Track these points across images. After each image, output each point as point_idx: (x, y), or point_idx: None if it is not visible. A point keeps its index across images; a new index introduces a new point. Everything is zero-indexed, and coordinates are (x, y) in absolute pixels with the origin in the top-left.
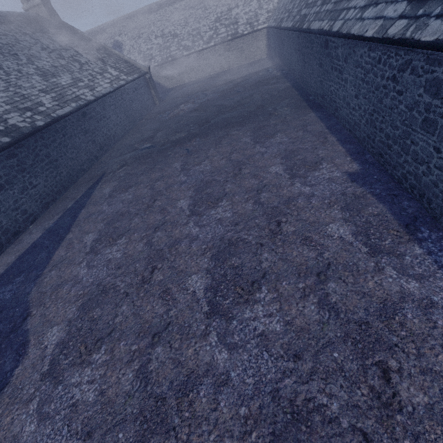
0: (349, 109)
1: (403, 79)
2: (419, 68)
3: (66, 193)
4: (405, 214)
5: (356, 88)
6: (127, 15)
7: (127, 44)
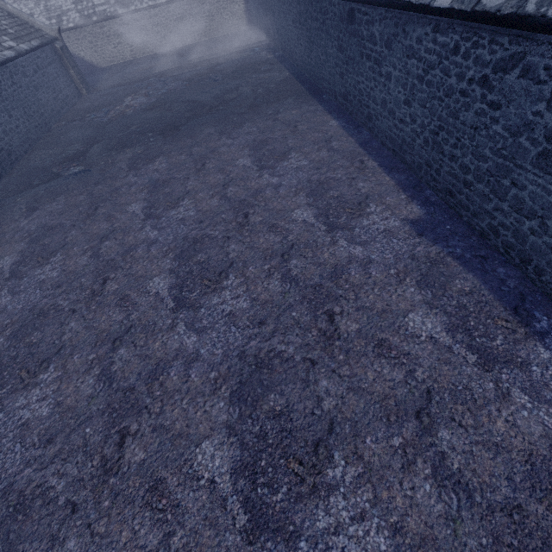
0: (393, 120)
1: (505, 84)
2: (541, 69)
3: None
4: (507, 290)
5: (406, 90)
6: None
7: None
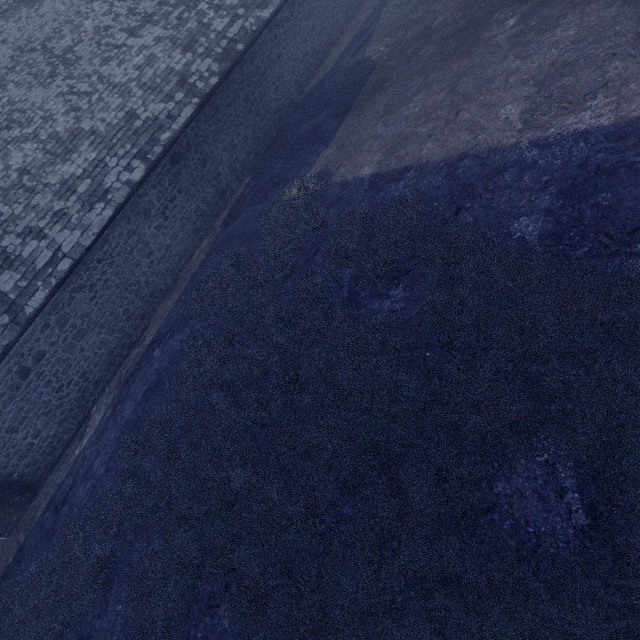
0: None
1: None
2: None
3: (361, 9)
4: None
5: None
6: None
7: None
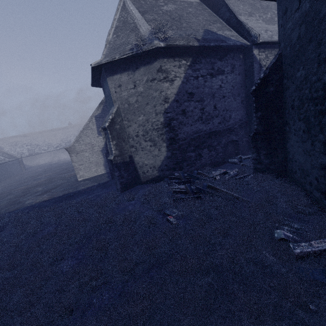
0: None
1: None
2: None
3: None
4: None
5: None
6: (10, 137)
7: (7, 148)
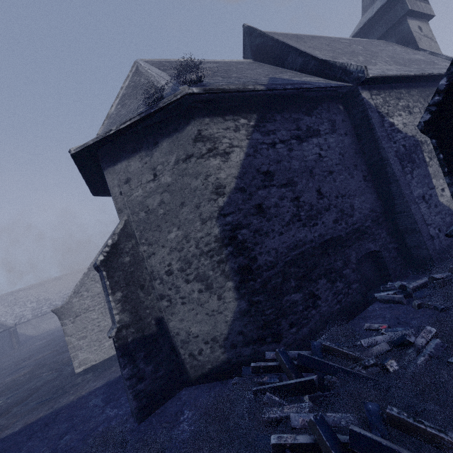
0: None
1: None
2: None
3: None
4: None
5: None
6: (9, 292)
7: (1, 311)
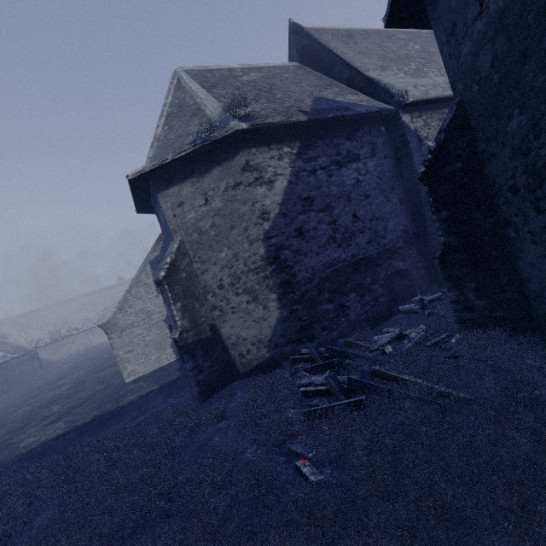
0: None
1: None
2: None
3: None
4: None
5: None
6: (20, 314)
7: (14, 334)
